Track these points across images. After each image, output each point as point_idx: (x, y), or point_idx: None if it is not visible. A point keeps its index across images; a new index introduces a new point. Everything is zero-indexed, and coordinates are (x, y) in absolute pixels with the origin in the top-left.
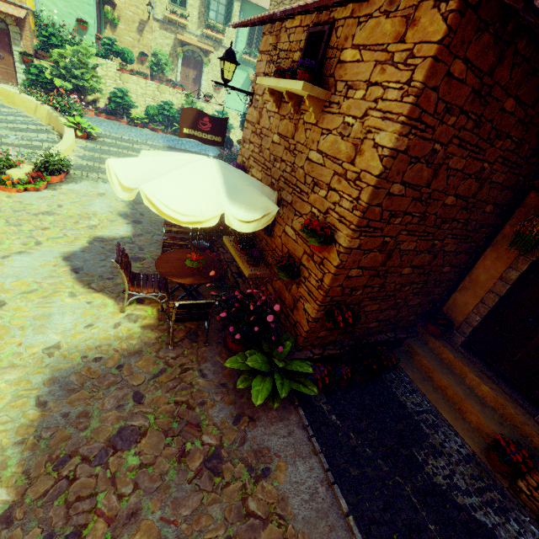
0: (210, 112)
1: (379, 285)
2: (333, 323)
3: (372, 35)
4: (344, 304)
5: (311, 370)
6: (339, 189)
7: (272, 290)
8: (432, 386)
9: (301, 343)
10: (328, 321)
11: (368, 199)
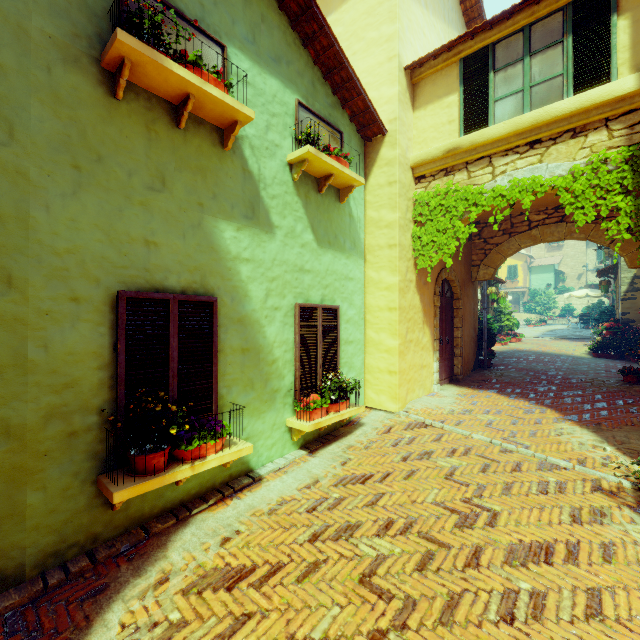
0: None
1: None
2: None
3: None
4: None
5: None
6: None
7: None
8: None
9: None
10: None
11: None
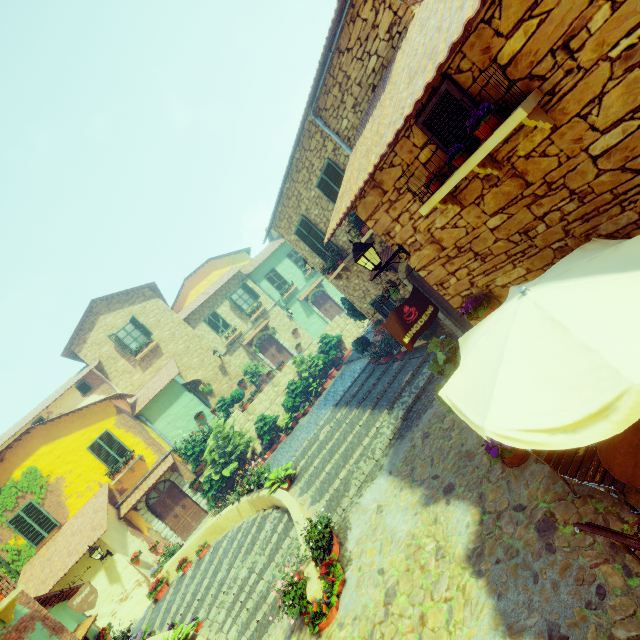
0: (315, 350)
1: None
2: None
3: None
4: None
5: None
6: None
7: None
8: None
9: None
10: None
11: None
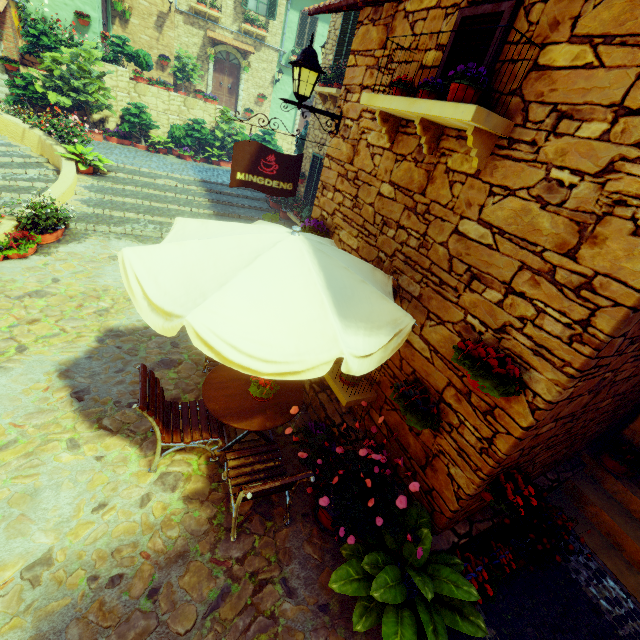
0: (252, 132)
1: (565, 430)
2: (505, 508)
3: (632, 15)
4: (515, 466)
5: (475, 594)
6: (535, 296)
7: (381, 422)
8: (623, 560)
9: (441, 524)
10: (496, 503)
11: (614, 328)
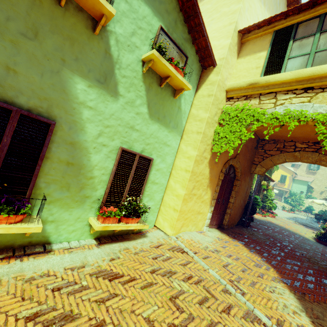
0: None
1: None
2: None
3: None
4: None
5: None
6: None
7: None
8: None
9: None
10: None
11: None
